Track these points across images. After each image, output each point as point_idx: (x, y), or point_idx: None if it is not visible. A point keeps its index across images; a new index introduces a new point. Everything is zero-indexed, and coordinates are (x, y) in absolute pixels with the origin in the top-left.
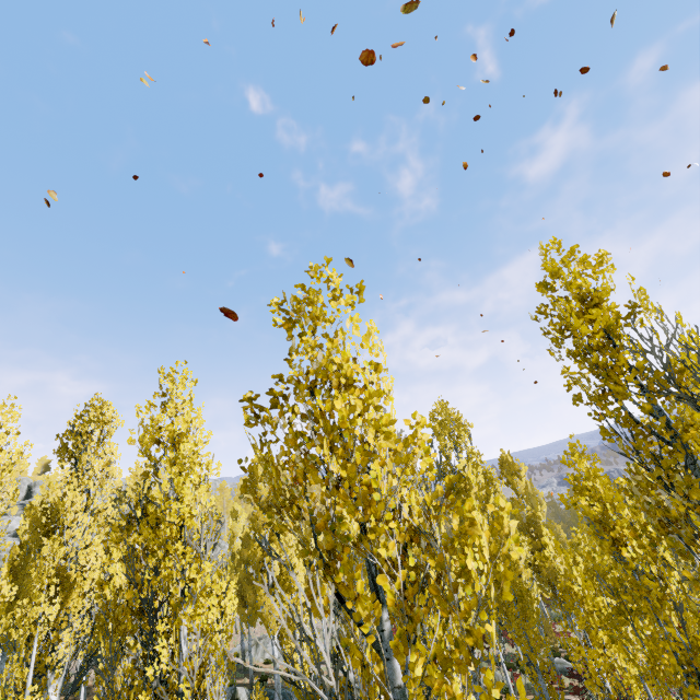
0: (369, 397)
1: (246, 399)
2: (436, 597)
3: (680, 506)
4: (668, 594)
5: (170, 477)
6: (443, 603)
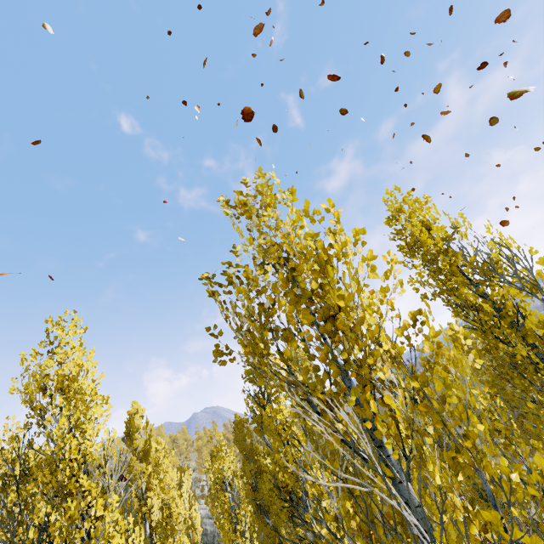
0: (355, 234)
1: (205, 277)
2: (427, 414)
3: (522, 351)
4: (510, 432)
5: (68, 413)
6: (435, 417)
